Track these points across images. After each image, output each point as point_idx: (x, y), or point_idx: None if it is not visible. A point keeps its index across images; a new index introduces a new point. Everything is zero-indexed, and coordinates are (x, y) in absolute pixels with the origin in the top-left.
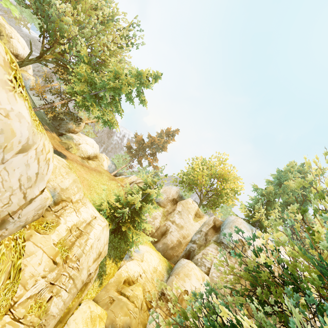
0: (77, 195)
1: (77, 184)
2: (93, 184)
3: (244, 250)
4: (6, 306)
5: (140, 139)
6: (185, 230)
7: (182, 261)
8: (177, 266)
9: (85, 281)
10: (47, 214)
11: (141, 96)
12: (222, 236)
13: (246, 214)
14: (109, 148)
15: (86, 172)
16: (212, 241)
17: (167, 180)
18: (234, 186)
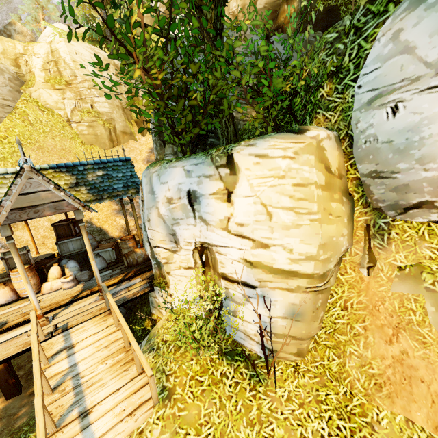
0: (17, 47)
1: (6, 41)
2: None
3: None
4: (65, 122)
5: None
6: None
7: None
8: None
9: (124, 91)
10: (26, 78)
11: None
12: None
13: None
14: None
15: None
16: None
17: None
18: None
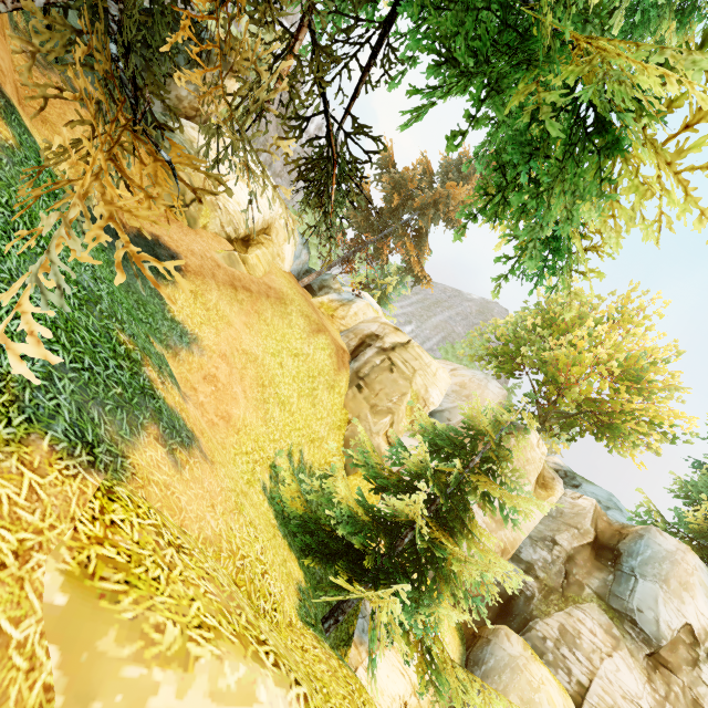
0: None
1: None
2: (270, 370)
3: (693, 660)
4: None
5: (406, 182)
6: (509, 529)
7: (507, 645)
8: (493, 660)
9: None
10: None
11: (695, 22)
12: (634, 599)
13: (697, 528)
14: (277, 163)
15: (246, 317)
16: (591, 595)
17: (417, 292)
18: (666, 417)
